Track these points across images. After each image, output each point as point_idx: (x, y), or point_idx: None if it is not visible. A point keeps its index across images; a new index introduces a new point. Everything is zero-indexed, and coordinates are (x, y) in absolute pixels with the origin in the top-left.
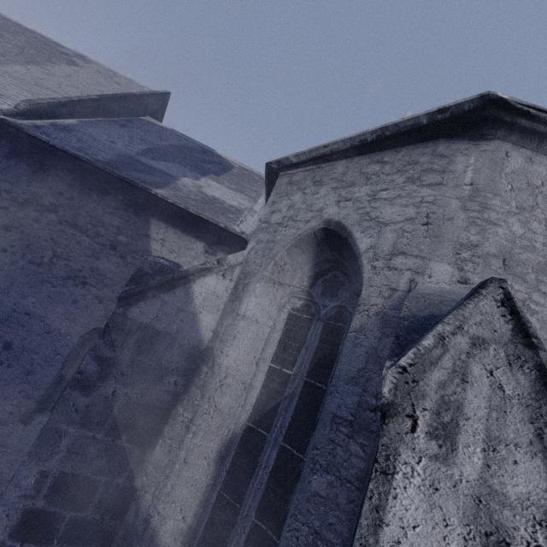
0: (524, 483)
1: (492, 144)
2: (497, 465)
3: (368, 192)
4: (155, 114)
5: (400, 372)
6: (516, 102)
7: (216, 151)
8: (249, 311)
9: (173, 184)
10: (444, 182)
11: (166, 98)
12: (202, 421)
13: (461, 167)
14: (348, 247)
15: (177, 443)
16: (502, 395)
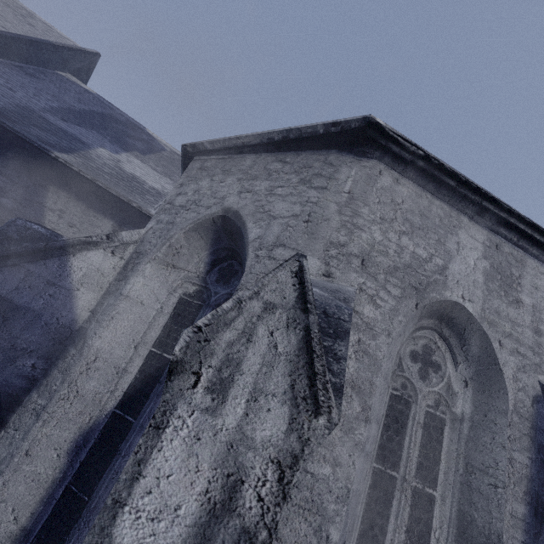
0: (270, 427)
1: (371, 162)
2: (255, 413)
3: (267, 187)
4: (79, 74)
5: (195, 331)
6: (389, 129)
7: (147, 129)
8: (135, 292)
9: (85, 152)
10: (328, 187)
11: (94, 59)
12: (58, 408)
13: (344, 176)
14: (241, 236)
15: (22, 433)
16: (275, 352)
